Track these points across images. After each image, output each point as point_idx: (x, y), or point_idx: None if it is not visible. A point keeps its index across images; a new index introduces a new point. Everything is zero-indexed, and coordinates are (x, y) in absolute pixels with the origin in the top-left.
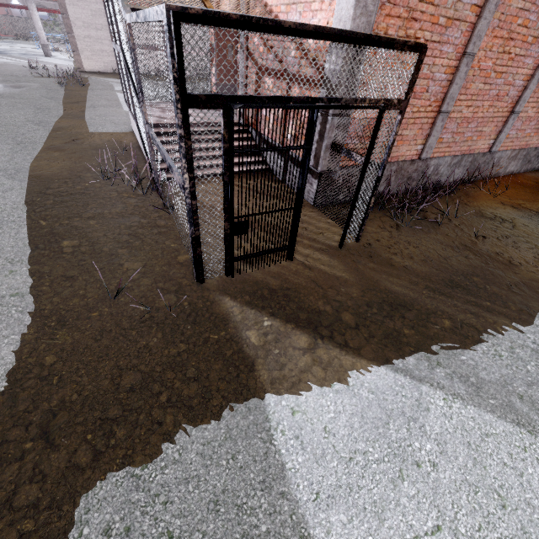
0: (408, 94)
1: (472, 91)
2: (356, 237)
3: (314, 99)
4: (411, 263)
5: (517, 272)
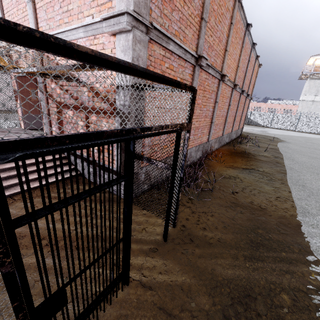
0: (191, 119)
1: (196, 114)
2: (173, 224)
3: (128, 131)
4: (219, 234)
5: (270, 214)
